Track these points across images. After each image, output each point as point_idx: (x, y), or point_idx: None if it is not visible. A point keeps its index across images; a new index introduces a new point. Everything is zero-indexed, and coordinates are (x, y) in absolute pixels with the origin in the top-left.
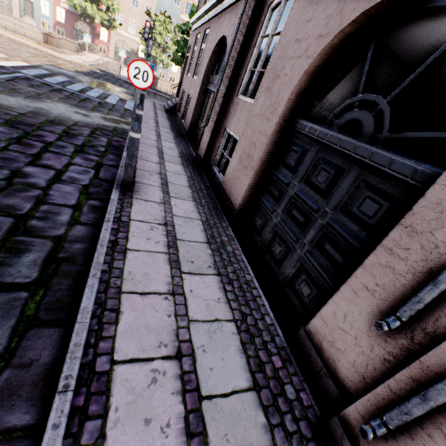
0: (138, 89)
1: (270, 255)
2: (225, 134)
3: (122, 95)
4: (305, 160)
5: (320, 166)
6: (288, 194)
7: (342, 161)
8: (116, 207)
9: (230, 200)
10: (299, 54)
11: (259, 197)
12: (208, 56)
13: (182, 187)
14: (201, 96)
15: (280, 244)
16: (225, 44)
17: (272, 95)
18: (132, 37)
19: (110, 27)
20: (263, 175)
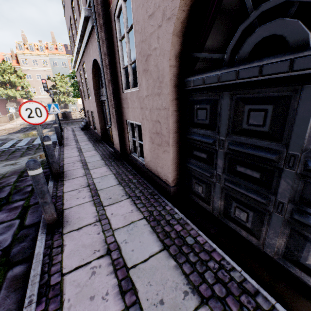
0: (37, 125)
1: (235, 223)
2: (128, 125)
3: (47, 134)
4: (220, 111)
5: (245, 108)
6: (220, 152)
7: (277, 89)
8: (43, 264)
9: (160, 179)
10: (158, 24)
11: (187, 166)
12: (91, 79)
13: (113, 187)
14: (99, 108)
15: (242, 209)
16: (98, 65)
17: (152, 72)
18: (45, 96)
19: (28, 97)
20: (180, 143)
